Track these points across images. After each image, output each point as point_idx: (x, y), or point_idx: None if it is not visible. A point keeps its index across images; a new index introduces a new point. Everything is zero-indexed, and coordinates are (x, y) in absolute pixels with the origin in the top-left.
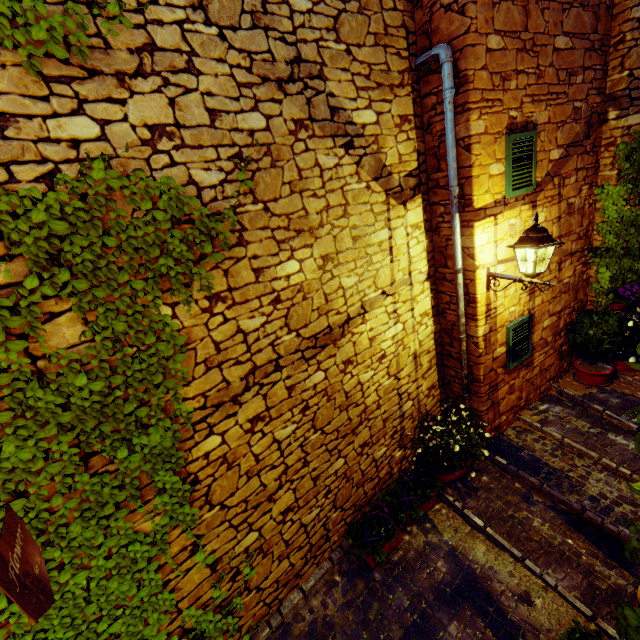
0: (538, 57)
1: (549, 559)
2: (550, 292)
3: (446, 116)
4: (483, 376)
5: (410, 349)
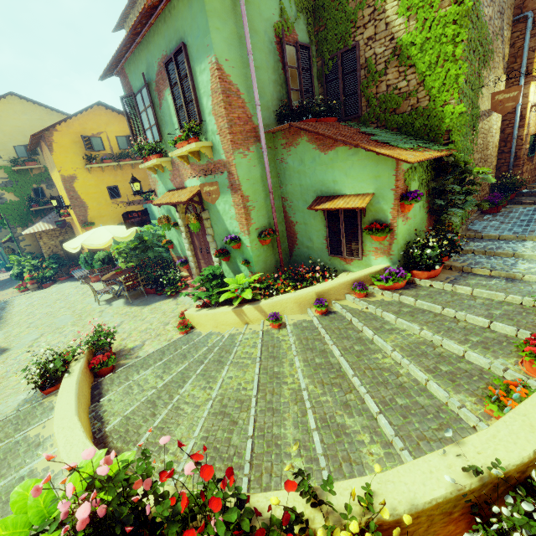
0: None
1: None
2: None
3: (526, 38)
4: (522, 155)
5: (495, 140)
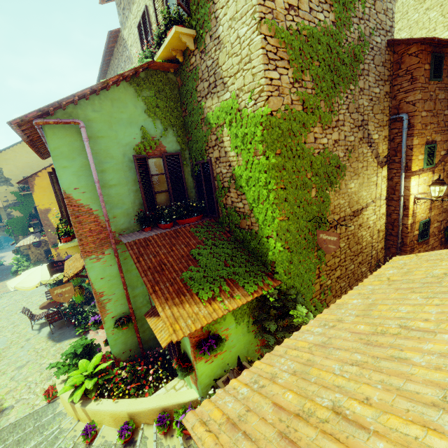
0: (438, 118)
1: None
2: (438, 211)
3: (403, 137)
4: (408, 242)
5: (377, 227)
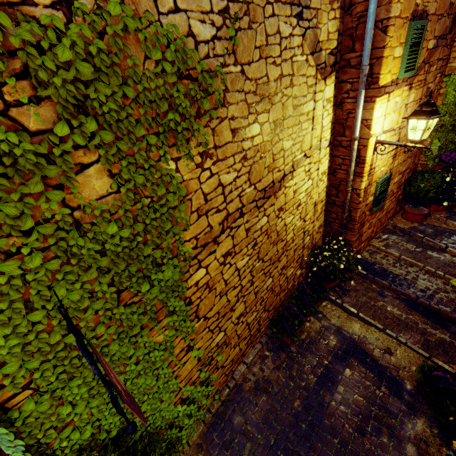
0: None
1: (400, 328)
2: (403, 157)
3: None
4: (358, 217)
5: (313, 199)
